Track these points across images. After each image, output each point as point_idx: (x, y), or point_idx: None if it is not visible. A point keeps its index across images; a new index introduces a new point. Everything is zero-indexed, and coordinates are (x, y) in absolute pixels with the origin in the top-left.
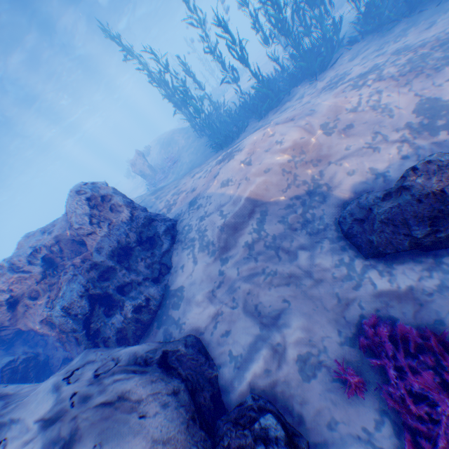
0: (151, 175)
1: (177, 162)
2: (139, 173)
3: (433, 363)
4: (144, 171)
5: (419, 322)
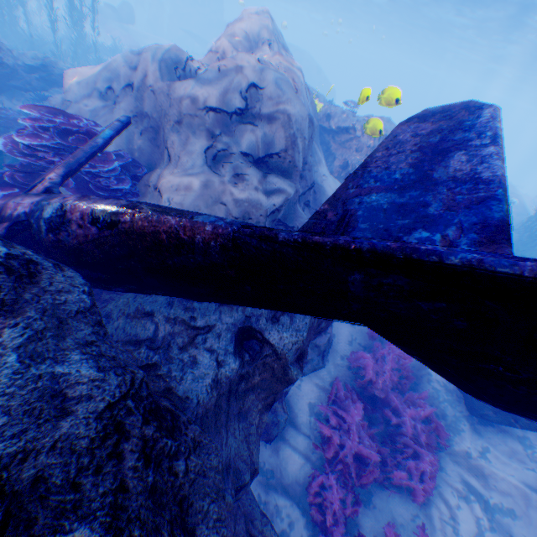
0: None
1: None
2: None
3: (398, 366)
4: None
5: (410, 372)
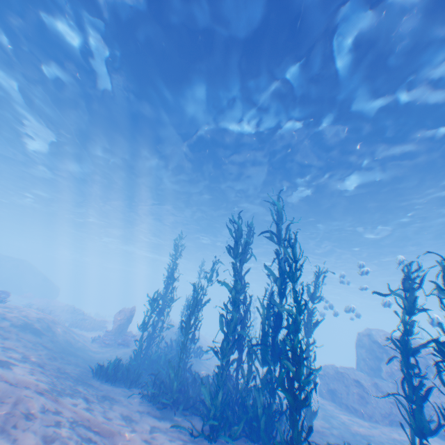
0: (112, 330)
1: (126, 345)
2: (114, 319)
3: None
4: (114, 322)
5: None
